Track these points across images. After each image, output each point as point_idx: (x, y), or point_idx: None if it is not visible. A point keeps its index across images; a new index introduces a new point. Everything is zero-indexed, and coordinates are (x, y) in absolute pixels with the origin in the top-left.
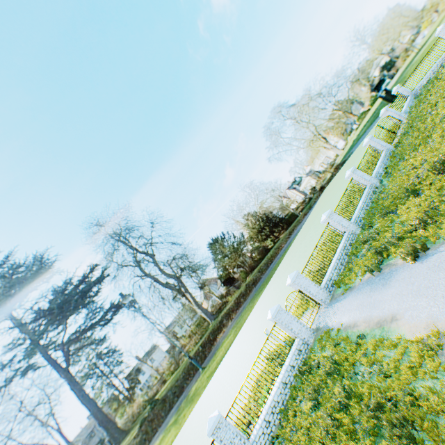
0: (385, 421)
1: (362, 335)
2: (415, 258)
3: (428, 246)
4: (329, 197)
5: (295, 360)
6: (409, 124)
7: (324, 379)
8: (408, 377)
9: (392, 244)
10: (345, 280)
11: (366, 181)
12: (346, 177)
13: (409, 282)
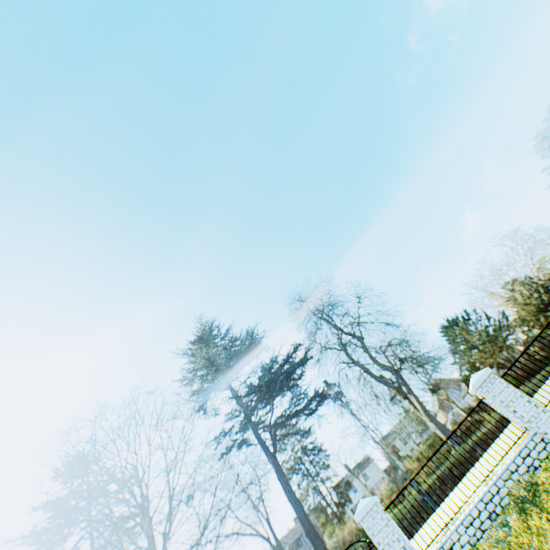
0: None
1: None
2: None
3: None
4: None
5: None
6: None
7: None
8: None
9: None
10: None
11: None
12: None
13: None
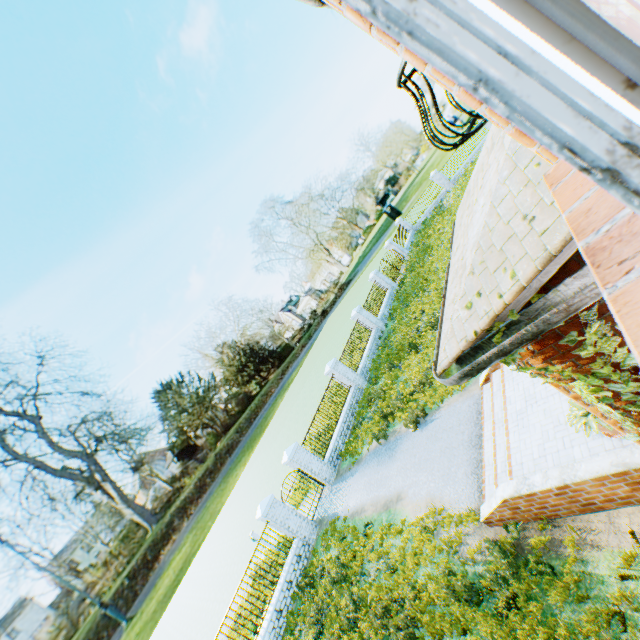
0: (392, 626)
1: (370, 522)
2: (417, 424)
3: (427, 411)
4: (333, 331)
5: (293, 572)
6: (411, 263)
7: (330, 591)
8: (412, 567)
9: (397, 406)
10: (352, 450)
11: (372, 323)
12: (352, 317)
13: (412, 453)
